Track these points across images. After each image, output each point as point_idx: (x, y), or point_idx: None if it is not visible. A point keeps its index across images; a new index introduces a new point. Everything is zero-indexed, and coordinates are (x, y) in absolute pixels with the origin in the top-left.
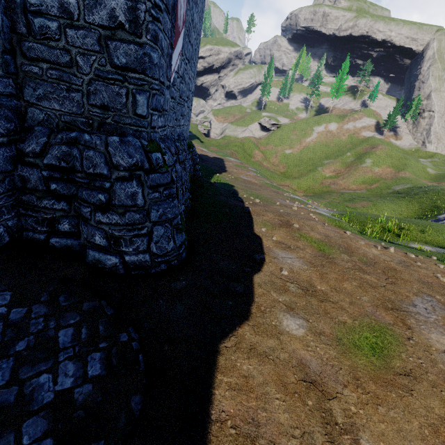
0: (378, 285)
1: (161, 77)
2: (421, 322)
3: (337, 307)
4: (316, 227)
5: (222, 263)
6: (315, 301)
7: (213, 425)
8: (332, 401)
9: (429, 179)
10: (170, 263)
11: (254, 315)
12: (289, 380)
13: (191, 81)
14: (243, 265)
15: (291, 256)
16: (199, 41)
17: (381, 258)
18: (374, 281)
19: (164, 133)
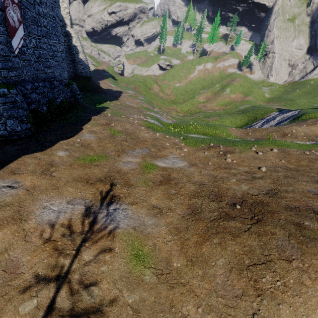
0: (126, 145)
1: (4, 54)
2: (128, 155)
3: (92, 150)
4: (125, 125)
5: (48, 137)
6: (83, 149)
7: (4, 168)
8: (53, 167)
9: (264, 101)
10: (20, 136)
11: (47, 150)
12: (42, 163)
13: (55, 45)
14: (60, 138)
15: (92, 135)
16: (60, 19)
17: (145, 137)
18: (126, 144)
19: (21, 78)
